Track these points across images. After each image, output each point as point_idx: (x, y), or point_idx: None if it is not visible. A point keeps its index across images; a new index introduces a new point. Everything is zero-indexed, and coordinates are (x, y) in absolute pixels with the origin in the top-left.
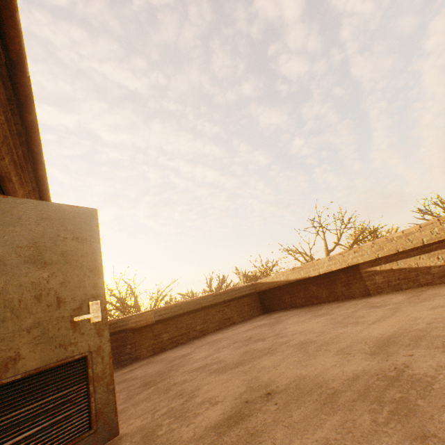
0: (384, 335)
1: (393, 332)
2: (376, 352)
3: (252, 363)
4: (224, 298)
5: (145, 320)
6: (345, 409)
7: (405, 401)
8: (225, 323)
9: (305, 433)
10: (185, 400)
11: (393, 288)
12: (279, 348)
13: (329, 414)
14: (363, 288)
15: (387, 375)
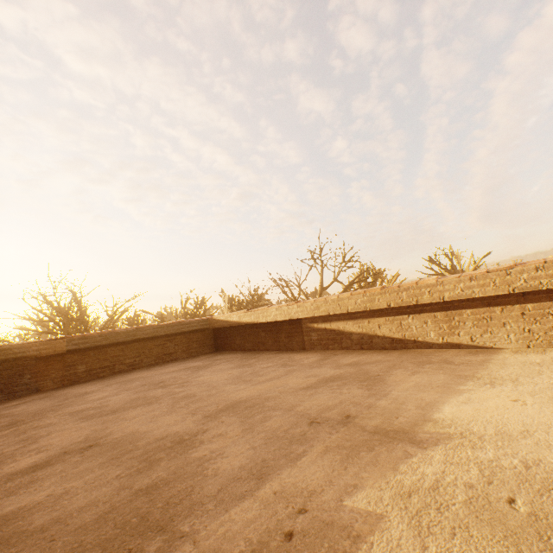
0: (241, 399)
1: (250, 396)
2: (211, 415)
3: (122, 412)
4: (167, 332)
5: (53, 349)
6: (117, 464)
7: (157, 461)
8: (165, 359)
9: (66, 482)
10: (24, 446)
11: (323, 346)
12: (164, 398)
13: (102, 468)
14: (301, 343)
15: (182, 438)
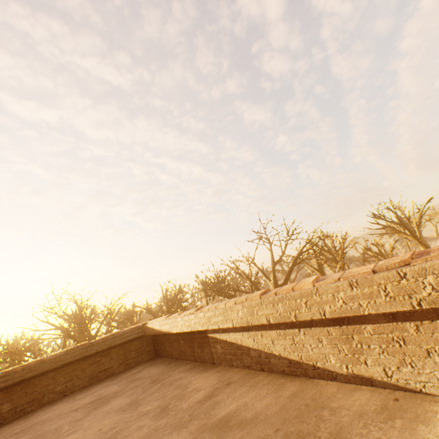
0: None
1: None
2: None
3: None
4: (99, 349)
5: None
6: None
7: None
8: (99, 377)
9: None
10: None
11: (228, 362)
12: None
13: None
14: (211, 355)
15: None
